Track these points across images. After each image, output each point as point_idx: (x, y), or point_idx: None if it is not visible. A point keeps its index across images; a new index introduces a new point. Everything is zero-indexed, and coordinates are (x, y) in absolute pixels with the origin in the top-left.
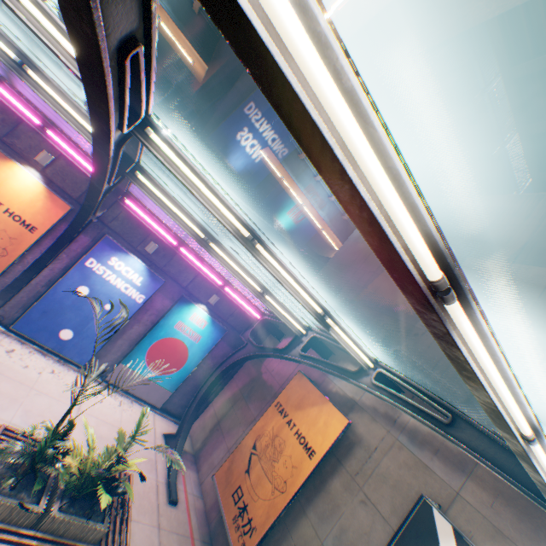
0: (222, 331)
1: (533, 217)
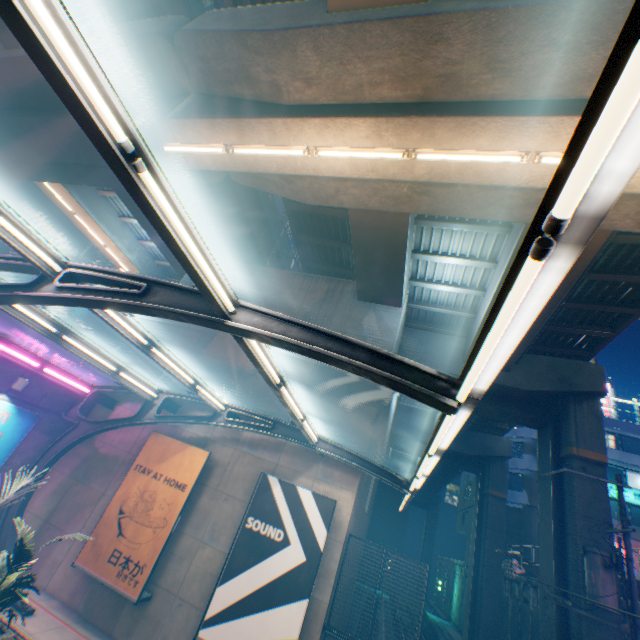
0: (34, 418)
1: (304, 290)
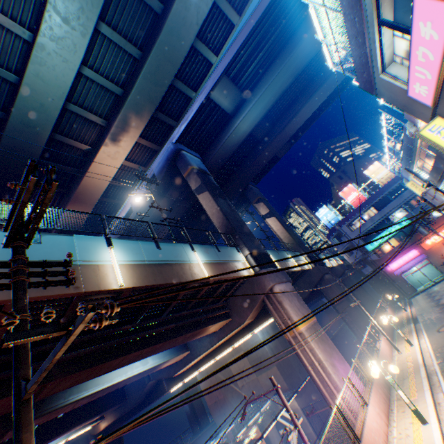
0: None
1: None
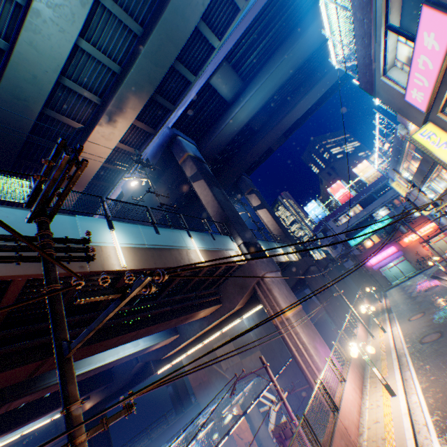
0: None
1: None
